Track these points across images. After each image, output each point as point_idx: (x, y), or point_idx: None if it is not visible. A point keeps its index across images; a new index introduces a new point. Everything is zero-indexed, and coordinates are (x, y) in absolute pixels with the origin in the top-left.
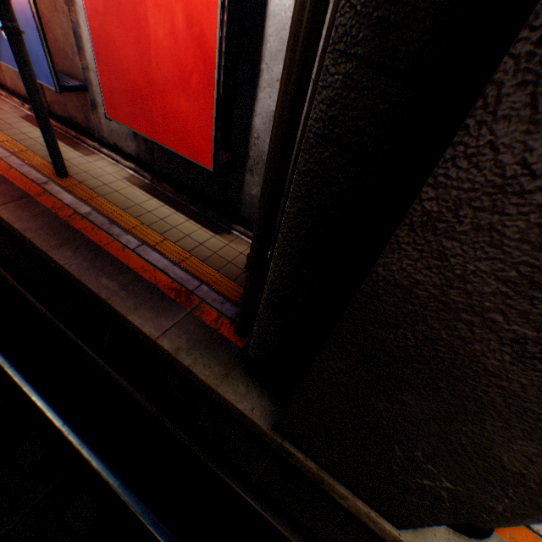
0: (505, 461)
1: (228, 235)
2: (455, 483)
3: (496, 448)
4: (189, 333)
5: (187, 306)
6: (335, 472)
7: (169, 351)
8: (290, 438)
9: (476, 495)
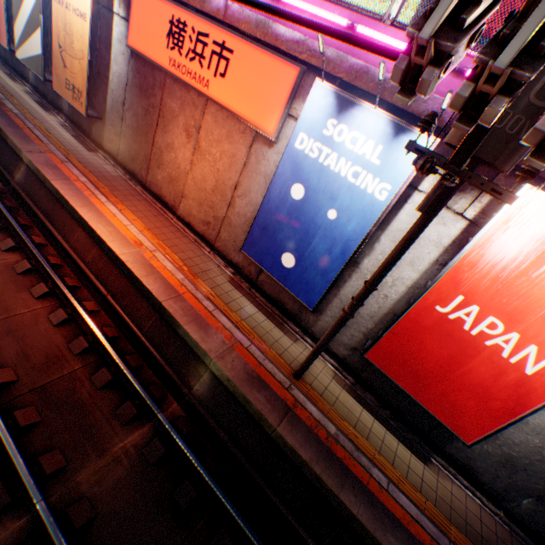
0: None
1: (431, 465)
2: None
3: None
4: None
5: None
6: None
7: None
8: None
9: None
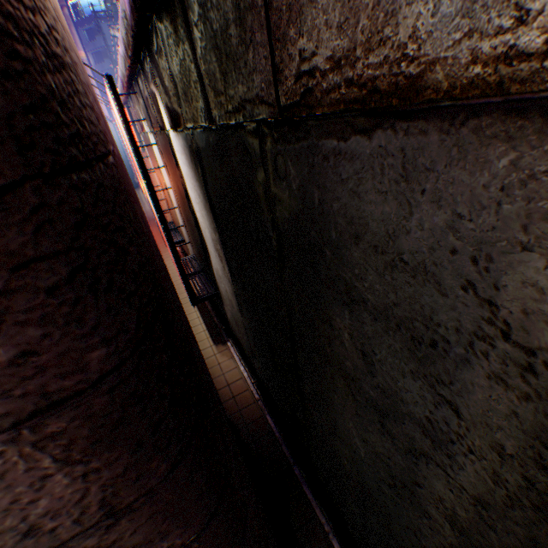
0: None
1: (222, 346)
2: None
3: None
4: None
5: None
6: None
7: None
8: None
9: None
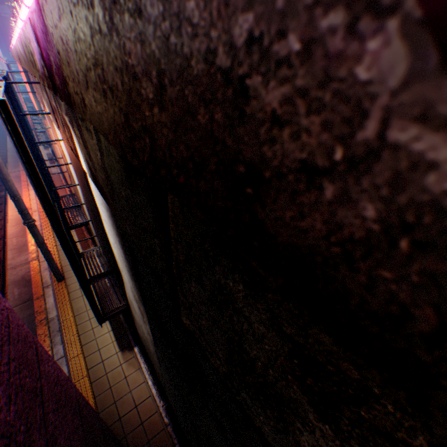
0: None
1: (128, 352)
2: None
3: None
4: None
5: None
6: None
7: None
8: None
9: None
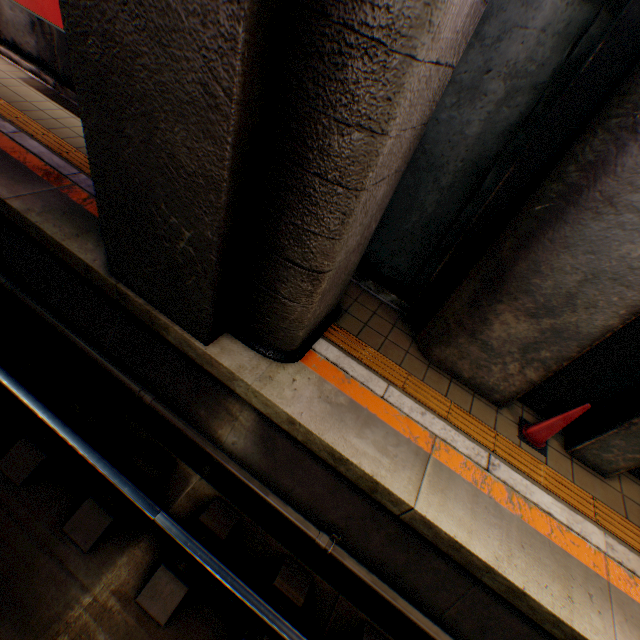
0: (186, 166)
1: None
2: (189, 228)
3: (177, 152)
4: (48, 203)
5: (55, 185)
6: (157, 301)
7: (19, 211)
8: (123, 278)
9: (200, 233)
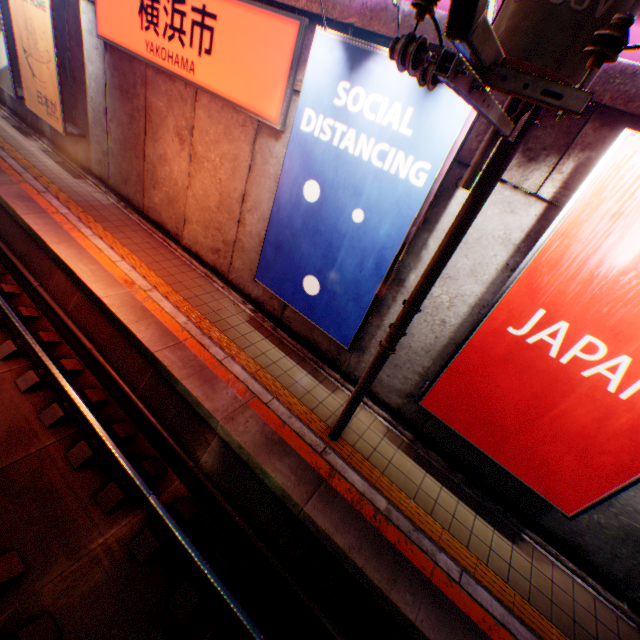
0: None
1: (522, 543)
2: None
3: None
4: None
5: None
6: None
7: None
8: None
9: None
